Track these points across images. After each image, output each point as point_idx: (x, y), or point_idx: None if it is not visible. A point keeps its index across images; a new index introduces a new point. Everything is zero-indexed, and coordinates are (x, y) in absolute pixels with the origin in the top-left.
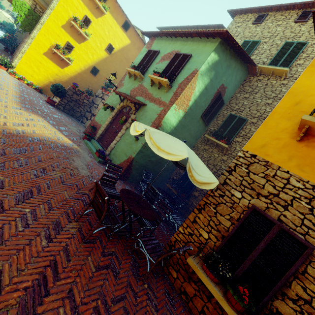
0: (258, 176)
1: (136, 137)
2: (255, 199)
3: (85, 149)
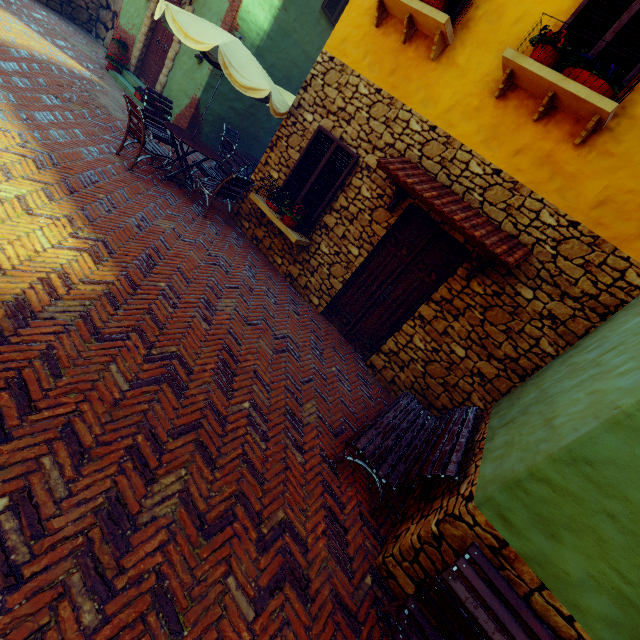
0: (331, 88)
1: (198, 55)
2: (325, 120)
3: (116, 87)
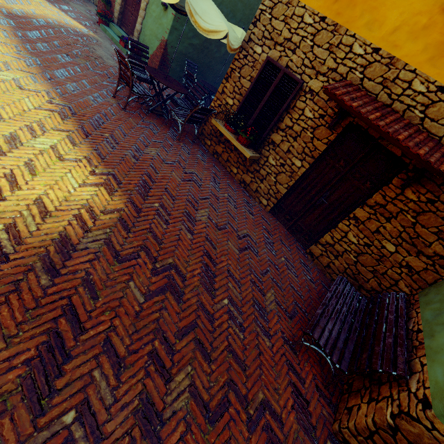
0: (278, 21)
1: (164, 3)
2: (272, 51)
3: (106, 38)
